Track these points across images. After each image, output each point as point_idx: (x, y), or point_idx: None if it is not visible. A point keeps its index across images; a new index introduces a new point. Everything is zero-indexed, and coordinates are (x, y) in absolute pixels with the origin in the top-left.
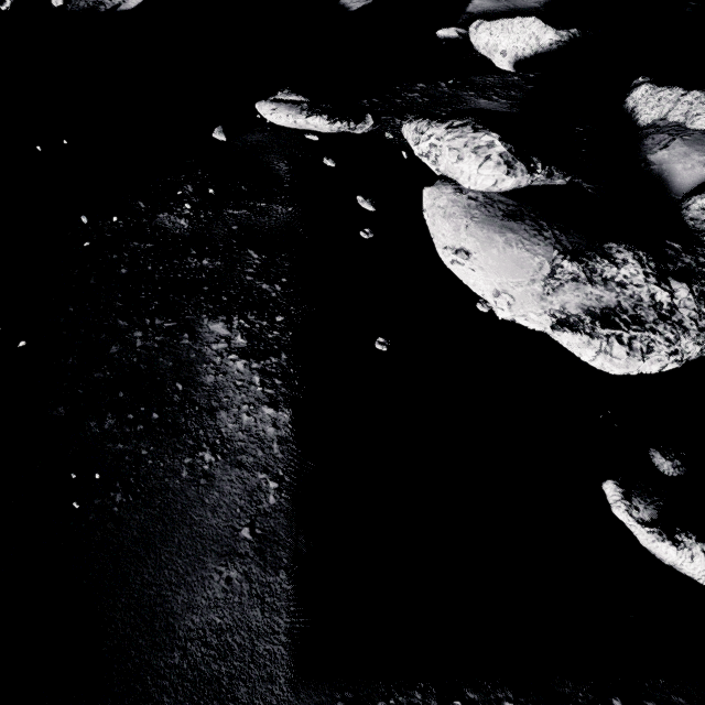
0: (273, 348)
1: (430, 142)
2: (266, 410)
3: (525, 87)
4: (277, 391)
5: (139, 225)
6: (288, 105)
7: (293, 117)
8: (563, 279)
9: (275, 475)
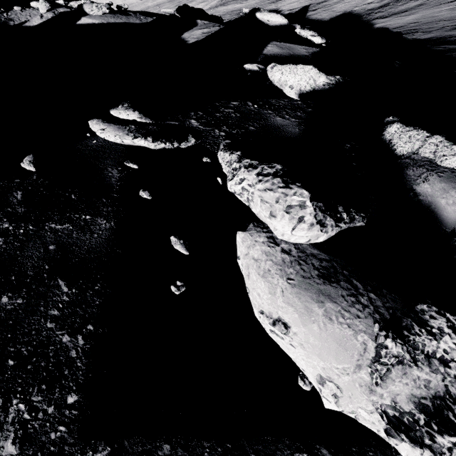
0: None
1: (242, 185)
2: None
3: (307, 110)
4: None
5: None
6: (116, 126)
7: (120, 137)
8: (389, 363)
9: None
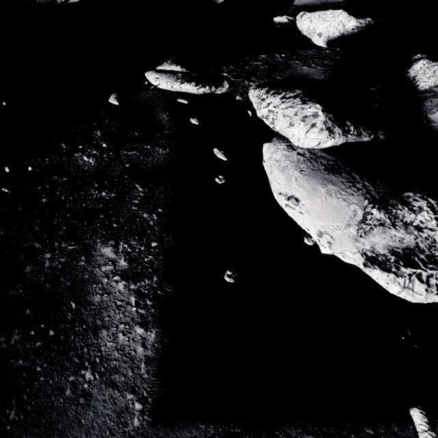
0: (147, 271)
1: (268, 108)
2: (137, 329)
3: (334, 58)
4: (147, 311)
5: (60, 162)
6: (167, 74)
7: (171, 83)
8: (373, 224)
9: (141, 396)
